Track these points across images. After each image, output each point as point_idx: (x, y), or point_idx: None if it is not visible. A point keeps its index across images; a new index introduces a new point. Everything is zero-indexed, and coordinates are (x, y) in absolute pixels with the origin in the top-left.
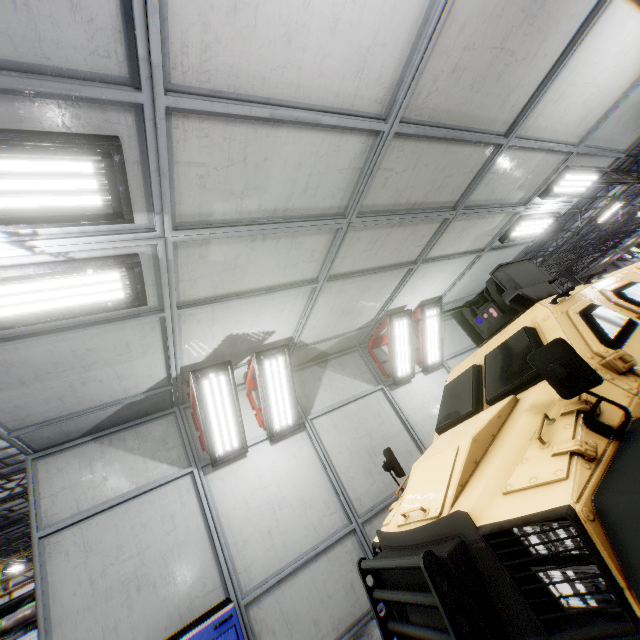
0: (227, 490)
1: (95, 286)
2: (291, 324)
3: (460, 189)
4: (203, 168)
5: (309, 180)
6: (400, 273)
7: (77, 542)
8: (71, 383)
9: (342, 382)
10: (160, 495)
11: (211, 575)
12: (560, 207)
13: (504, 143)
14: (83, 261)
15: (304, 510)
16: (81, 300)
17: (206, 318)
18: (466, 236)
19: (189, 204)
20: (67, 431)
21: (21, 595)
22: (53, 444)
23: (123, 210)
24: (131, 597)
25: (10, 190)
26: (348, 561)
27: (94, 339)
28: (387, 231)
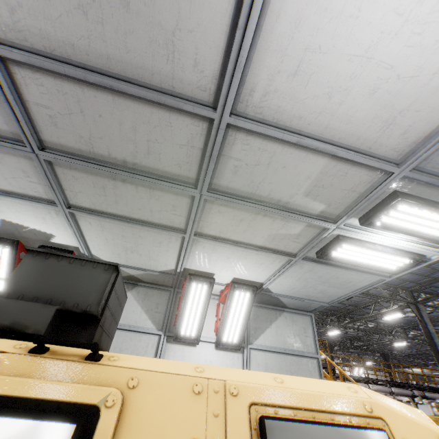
0: None
1: None
2: (68, 235)
3: (190, 164)
4: None
5: None
6: (174, 236)
7: None
8: None
9: (132, 309)
10: None
11: None
12: (419, 249)
13: (214, 117)
14: None
15: None
16: None
17: None
18: (251, 229)
19: None
20: None
21: None
22: None
23: None
24: None
25: None
26: None
27: None
28: (111, 182)
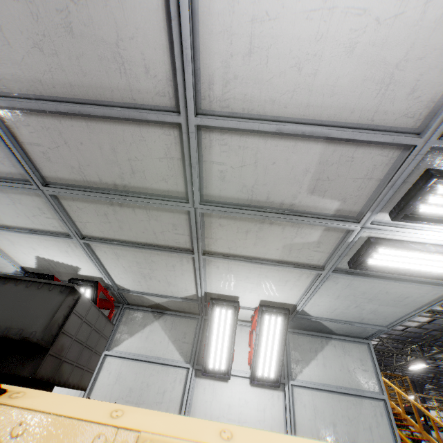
0: None
1: None
2: (91, 266)
3: (175, 177)
4: None
5: None
6: (184, 257)
7: None
8: None
9: (159, 339)
10: None
11: None
12: None
13: (181, 121)
14: None
15: None
16: None
17: (3, 237)
18: (261, 241)
19: None
20: None
21: None
22: None
23: None
24: None
25: None
26: None
27: None
28: (110, 208)
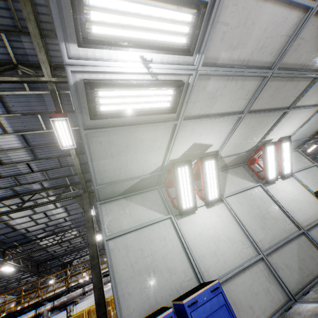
0: (189, 228)
1: (161, 97)
2: (220, 141)
3: None
4: (226, 27)
5: (265, 41)
6: (278, 115)
7: (122, 244)
8: (127, 160)
9: (237, 180)
10: (157, 227)
11: (188, 271)
12: None
13: None
14: (162, 81)
15: (231, 244)
16: (153, 105)
17: (190, 129)
18: (317, 93)
19: (212, 51)
20: (114, 191)
21: (61, 290)
22: (106, 198)
23: (192, 47)
24: (151, 276)
25: (155, 29)
26: (262, 275)
27: (145, 134)
28: (284, 83)
